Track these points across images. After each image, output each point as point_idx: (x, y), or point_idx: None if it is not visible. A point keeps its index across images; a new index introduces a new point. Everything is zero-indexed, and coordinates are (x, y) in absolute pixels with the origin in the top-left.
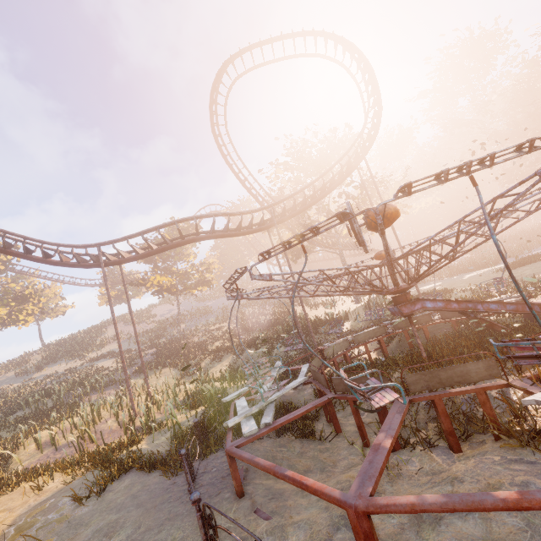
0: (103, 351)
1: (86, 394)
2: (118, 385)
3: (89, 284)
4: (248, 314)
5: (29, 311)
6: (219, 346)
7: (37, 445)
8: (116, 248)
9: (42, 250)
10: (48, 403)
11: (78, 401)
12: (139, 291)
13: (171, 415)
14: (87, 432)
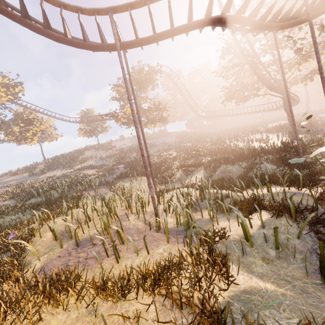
0: (85, 165)
1: (84, 190)
2: (108, 185)
3: (71, 121)
4: (190, 146)
5: (33, 131)
6: (178, 164)
7: (54, 236)
8: (131, 17)
9: (43, 10)
10: (54, 194)
11: (79, 194)
12: (105, 128)
13: (243, 224)
14: (117, 231)
